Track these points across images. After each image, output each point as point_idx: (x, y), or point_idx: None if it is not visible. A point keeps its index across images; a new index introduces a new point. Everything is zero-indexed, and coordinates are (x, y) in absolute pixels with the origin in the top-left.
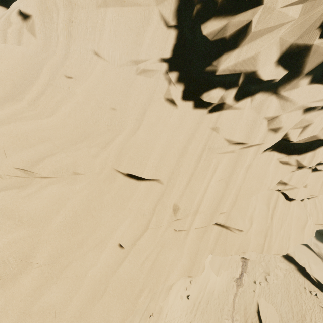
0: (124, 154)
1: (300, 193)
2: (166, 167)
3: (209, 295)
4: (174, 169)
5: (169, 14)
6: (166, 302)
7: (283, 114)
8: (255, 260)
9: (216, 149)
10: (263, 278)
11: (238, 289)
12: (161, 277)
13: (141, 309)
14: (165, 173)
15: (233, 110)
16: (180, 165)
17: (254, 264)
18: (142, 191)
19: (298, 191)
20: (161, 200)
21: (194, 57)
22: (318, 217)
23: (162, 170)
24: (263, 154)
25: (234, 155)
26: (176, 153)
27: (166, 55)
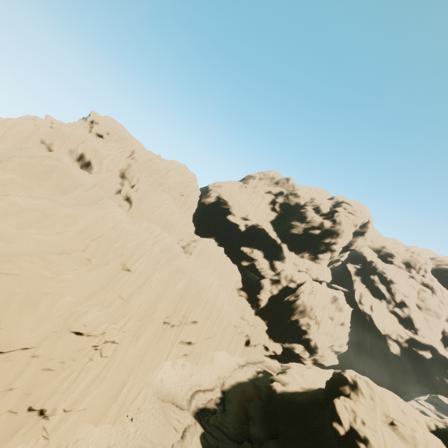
0: None
1: None
2: None
3: None
4: None
5: (441, 331)
6: None
7: None
8: None
9: None
10: None
11: None
12: None
13: None
14: None
15: None
16: None
17: None
18: None
19: None
20: None
21: (443, 339)
22: None
23: None
24: None
25: None
26: None
27: (441, 338)
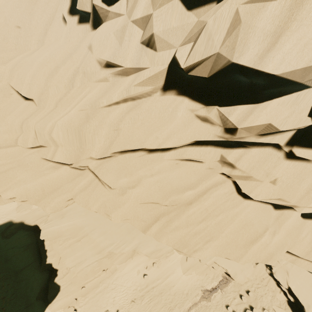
0: (15, 70)
1: (260, 189)
2: (37, 86)
3: (166, 287)
4: (44, 90)
5: None
6: (122, 267)
7: (153, 13)
8: (242, 284)
9: (91, 74)
10: (242, 309)
11: (201, 302)
12: (0, 188)
13: (94, 257)
14: (35, 92)
15: (111, 21)
16: (49, 86)
17: (238, 287)
18: (21, 108)
19: (258, 185)
20: (27, 119)
21: None
22: (311, 249)
23: (33, 88)
24: (164, 96)
25: (108, 84)
26: (47, 71)
27: None
